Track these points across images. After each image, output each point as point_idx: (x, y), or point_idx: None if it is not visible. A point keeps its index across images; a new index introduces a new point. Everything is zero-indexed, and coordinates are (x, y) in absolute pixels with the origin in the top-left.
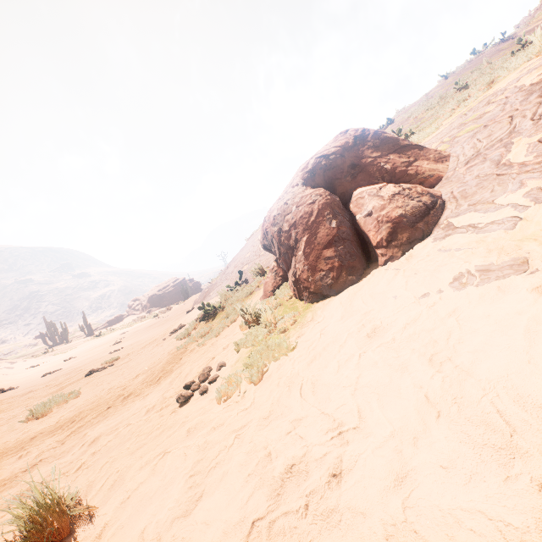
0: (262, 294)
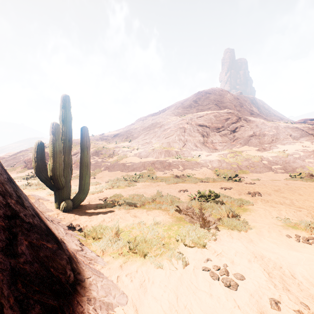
0: (21, 168)
